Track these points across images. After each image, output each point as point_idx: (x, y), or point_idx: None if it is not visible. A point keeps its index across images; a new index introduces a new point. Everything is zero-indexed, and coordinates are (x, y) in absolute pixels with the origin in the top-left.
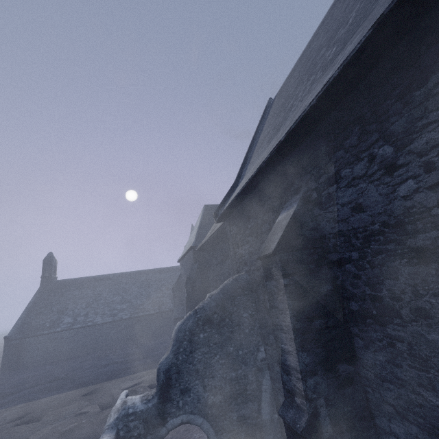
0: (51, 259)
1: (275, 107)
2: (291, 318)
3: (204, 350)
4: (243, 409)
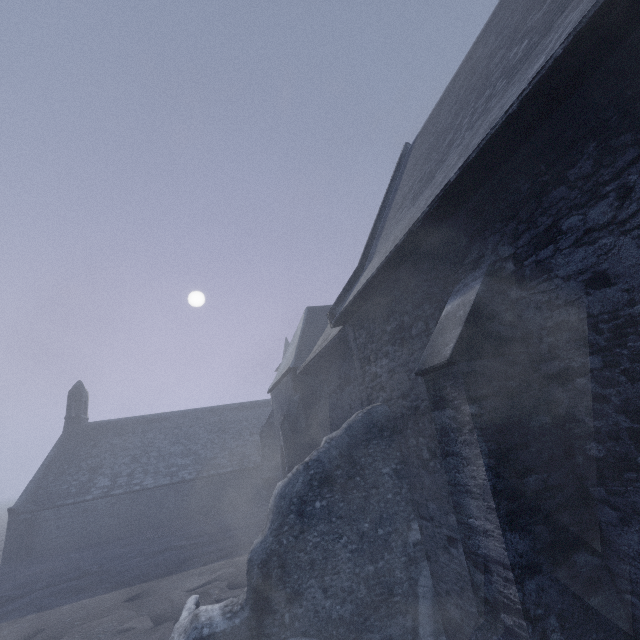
0: (80, 391)
1: (418, 152)
2: (488, 472)
3: (322, 529)
4: (390, 628)
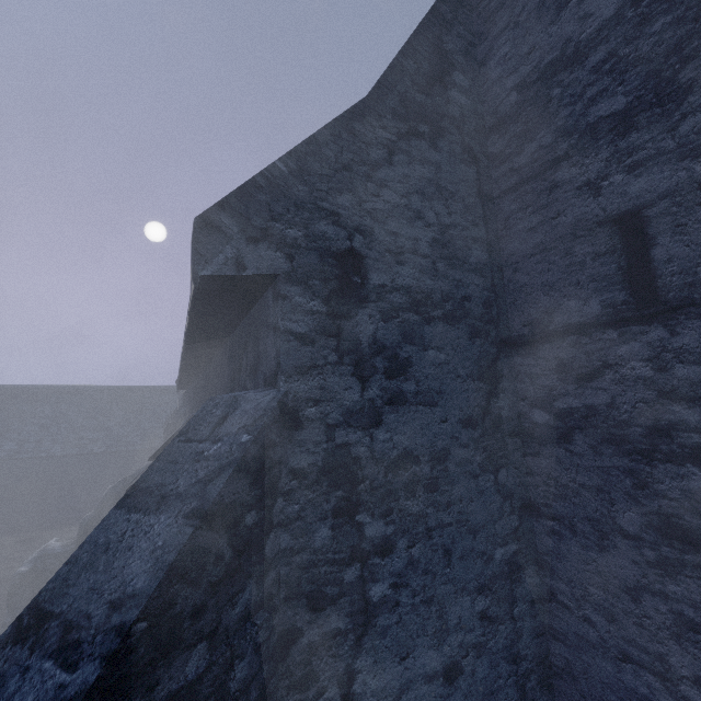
0: None
1: None
2: None
3: None
4: None
